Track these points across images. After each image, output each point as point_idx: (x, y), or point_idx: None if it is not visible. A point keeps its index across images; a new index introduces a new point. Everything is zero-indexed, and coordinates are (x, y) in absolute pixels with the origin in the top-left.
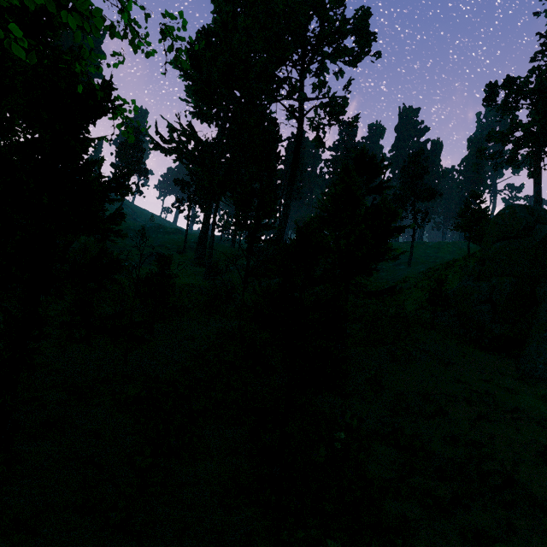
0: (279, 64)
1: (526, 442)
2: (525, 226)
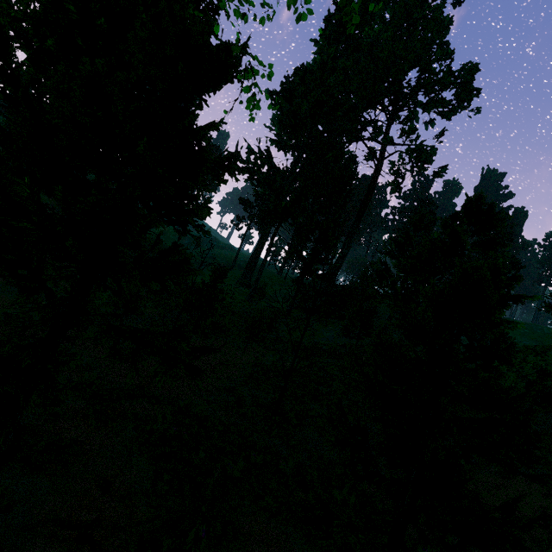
0: (369, 106)
1: None
2: None
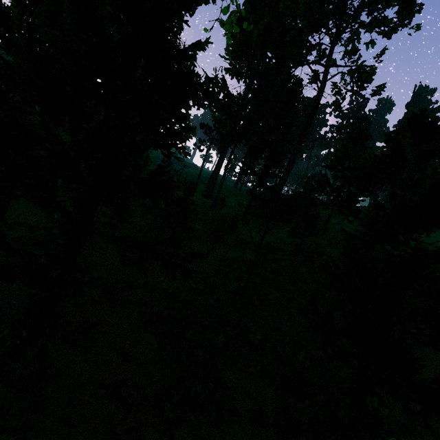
0: (315, 30)
1: None
2: None
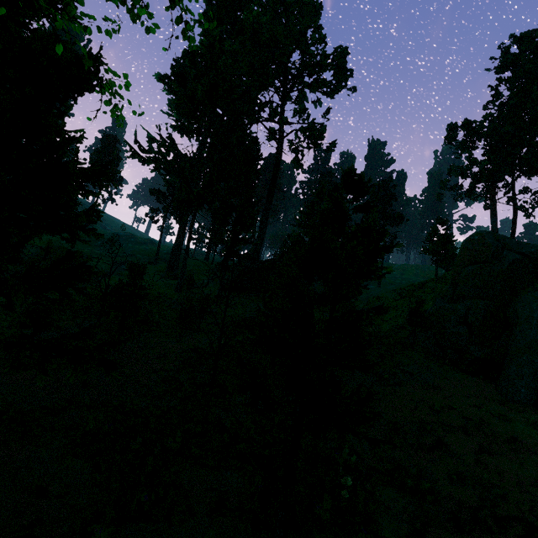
0: (262, 88)
1: (535, 479)
2: (494, 252)
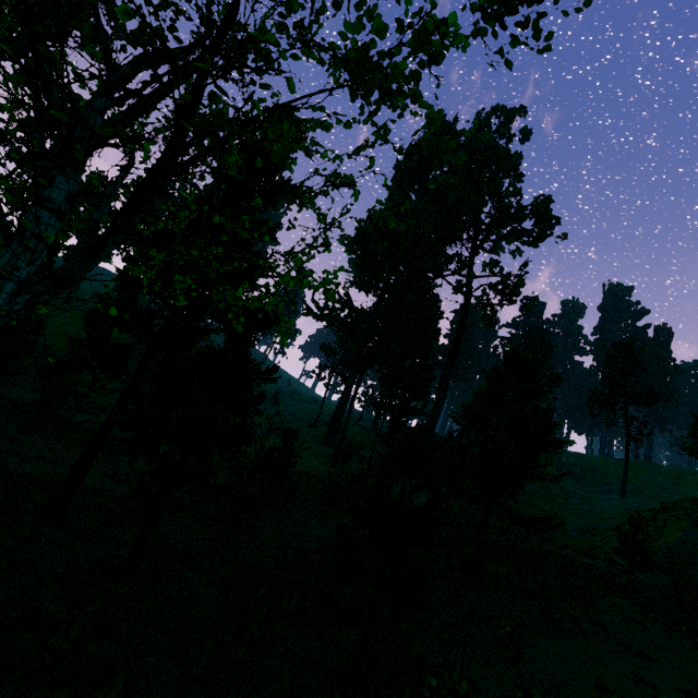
0: (448, 243)
1: None
2: None
